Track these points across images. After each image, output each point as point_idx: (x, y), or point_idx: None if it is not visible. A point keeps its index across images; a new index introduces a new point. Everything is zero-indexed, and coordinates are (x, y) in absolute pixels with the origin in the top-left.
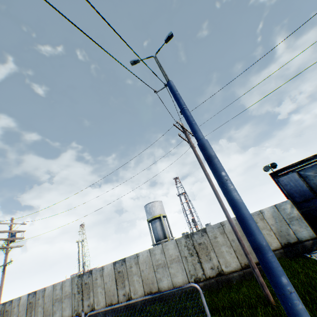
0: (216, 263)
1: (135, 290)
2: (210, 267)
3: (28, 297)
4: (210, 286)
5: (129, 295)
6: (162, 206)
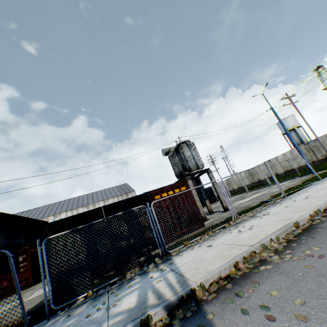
0: (323, 153)
1: (278, 171)
2: (320, 155)
3: (226, 181)
4: (320, 163)
5: (276, 173)
6: (294, 119)
